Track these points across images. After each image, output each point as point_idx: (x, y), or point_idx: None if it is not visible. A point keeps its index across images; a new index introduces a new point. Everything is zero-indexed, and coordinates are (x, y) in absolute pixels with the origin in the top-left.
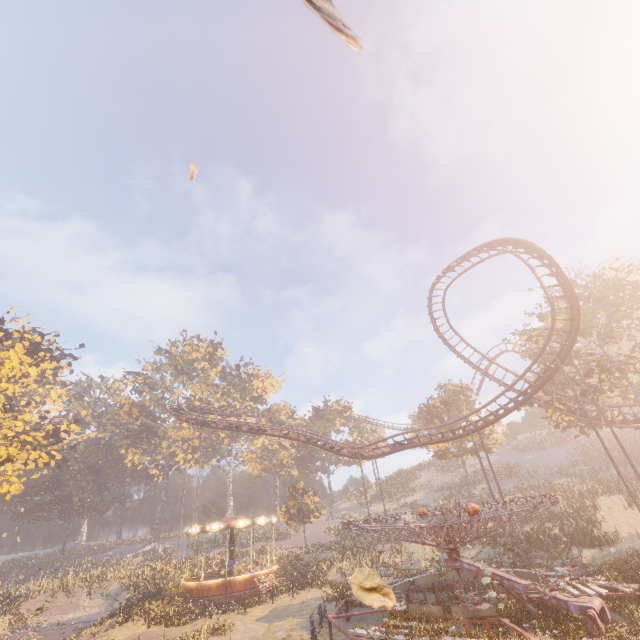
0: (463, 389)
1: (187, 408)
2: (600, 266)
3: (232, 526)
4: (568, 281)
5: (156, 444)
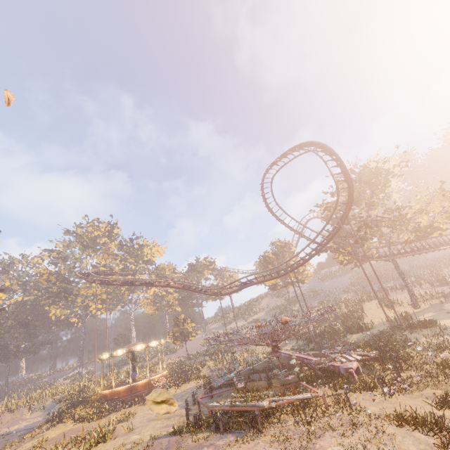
0: (286, 244)
1: (93, 273)
2: (368, 159)
3: (132, 350)
4: (347, 170)
5: (72, 300)
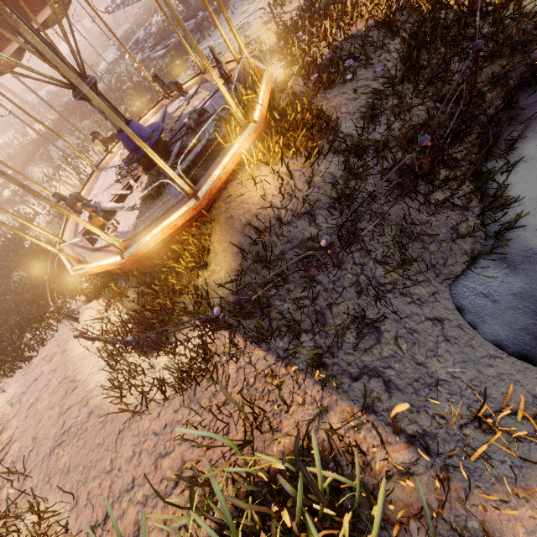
0: None
1: None
2: None
3: None
4: None
5: None
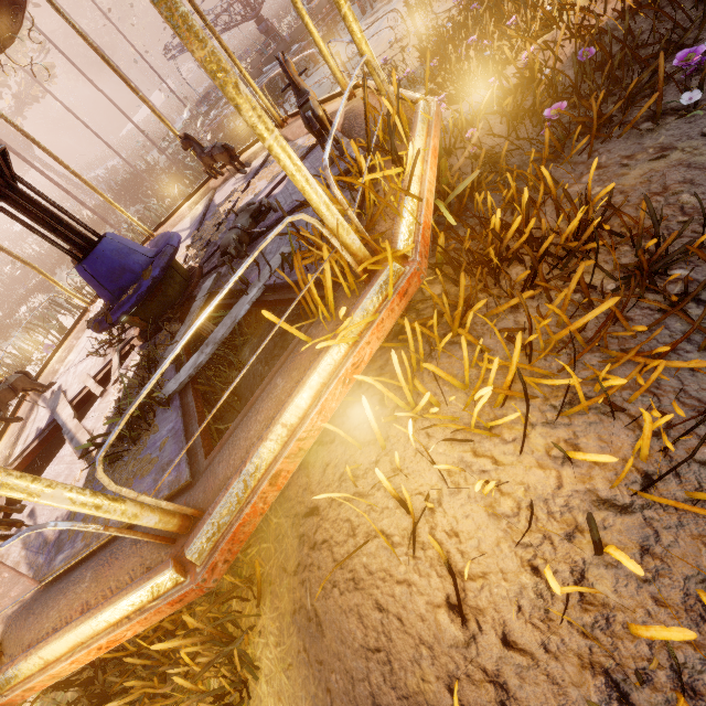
0: None
1: None
2: None
3: None
4: None
5: None
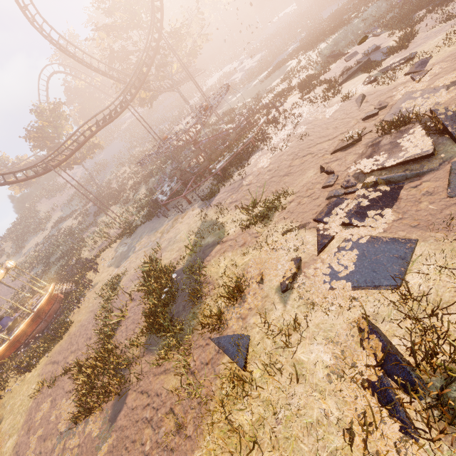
0: (57, 106)
1: None
2: None
3: None
4: None
5: None
